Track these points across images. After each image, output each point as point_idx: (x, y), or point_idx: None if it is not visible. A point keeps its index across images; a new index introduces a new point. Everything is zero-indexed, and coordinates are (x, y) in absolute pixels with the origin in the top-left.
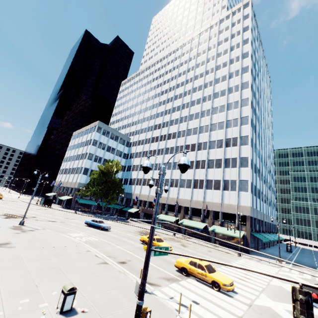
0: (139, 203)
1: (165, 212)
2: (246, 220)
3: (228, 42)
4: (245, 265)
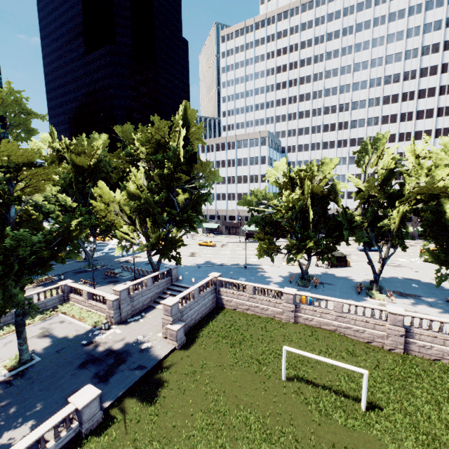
0: None
1: None
2: None
3: (442, 9)
4: None
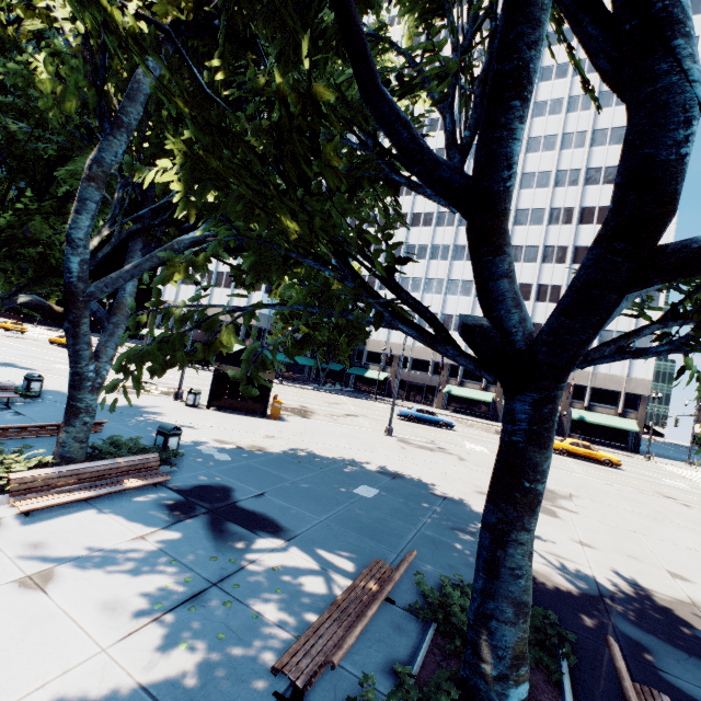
0: (386, 361)
1: (459, 382)
2: (637, 402)
3: None
4: (693, 476)
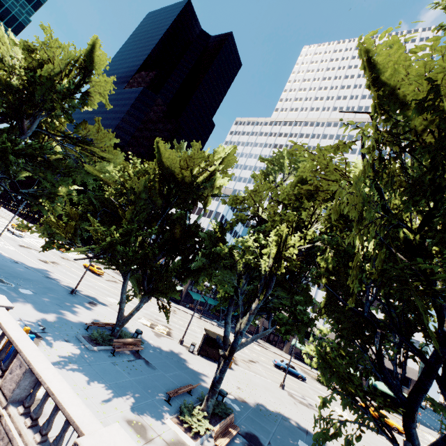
0: None
1: None
2: (409, 382)
3: None
4: None
